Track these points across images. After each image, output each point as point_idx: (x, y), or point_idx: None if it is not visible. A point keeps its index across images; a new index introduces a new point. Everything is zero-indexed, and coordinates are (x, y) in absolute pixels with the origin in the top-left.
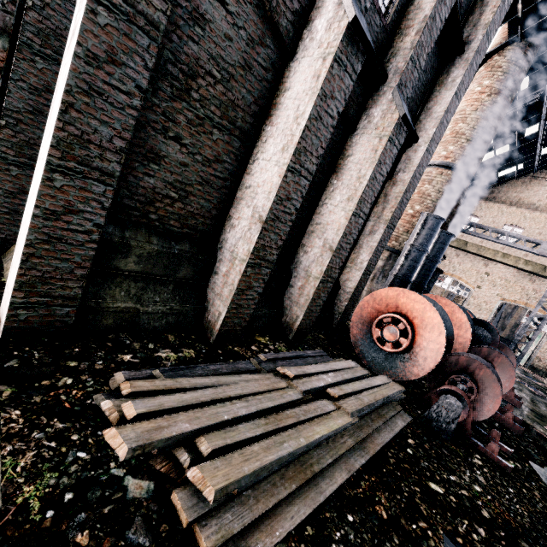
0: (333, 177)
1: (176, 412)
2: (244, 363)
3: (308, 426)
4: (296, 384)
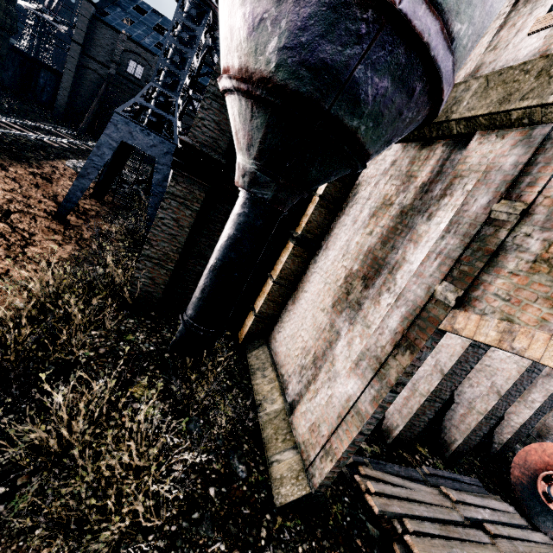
0: None
1: (389, 497)
2: (415, 472)
3: (469, 545)
4: (458, 508)
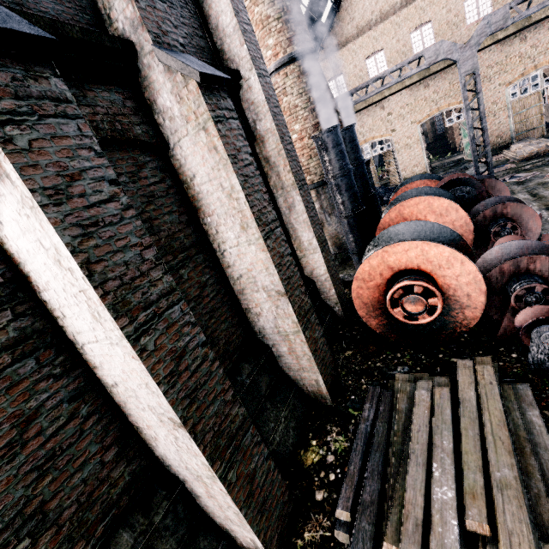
0: (201, 216)
1: None
2: None
3: None
4: None
